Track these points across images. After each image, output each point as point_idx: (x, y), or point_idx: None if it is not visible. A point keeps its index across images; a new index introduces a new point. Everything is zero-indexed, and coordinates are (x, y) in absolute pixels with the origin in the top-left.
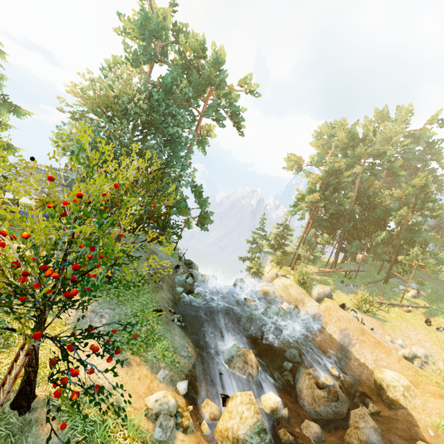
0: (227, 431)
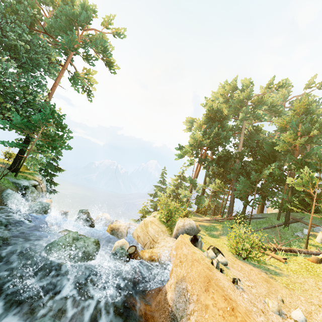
0: None
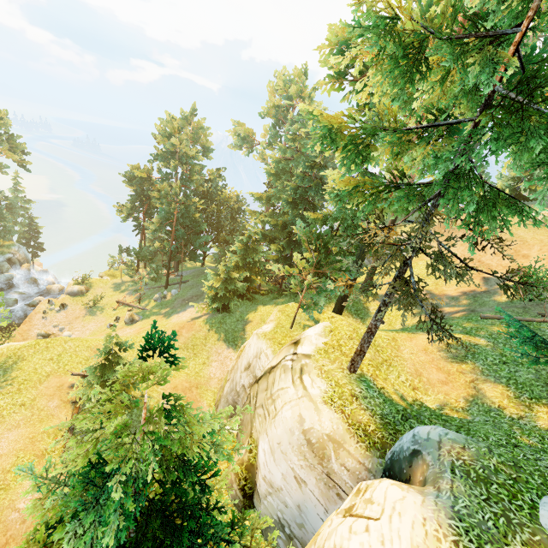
0: None
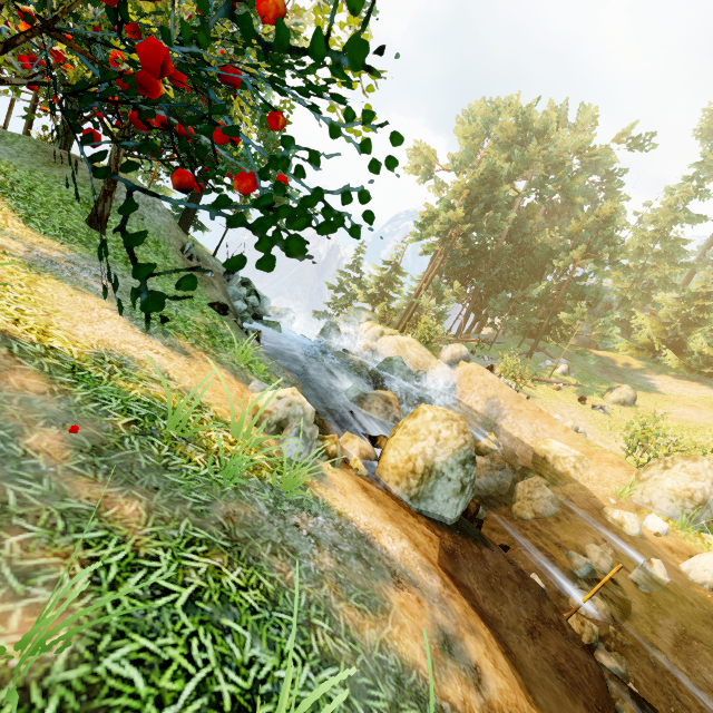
0: (409, 461)
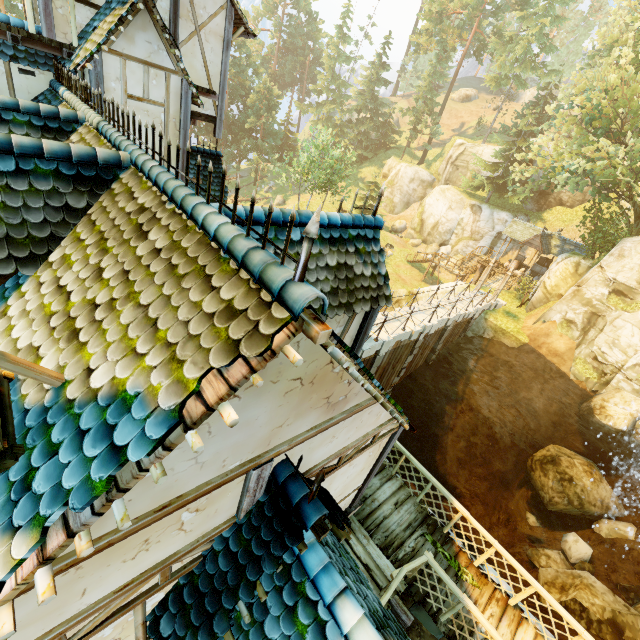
0: None
